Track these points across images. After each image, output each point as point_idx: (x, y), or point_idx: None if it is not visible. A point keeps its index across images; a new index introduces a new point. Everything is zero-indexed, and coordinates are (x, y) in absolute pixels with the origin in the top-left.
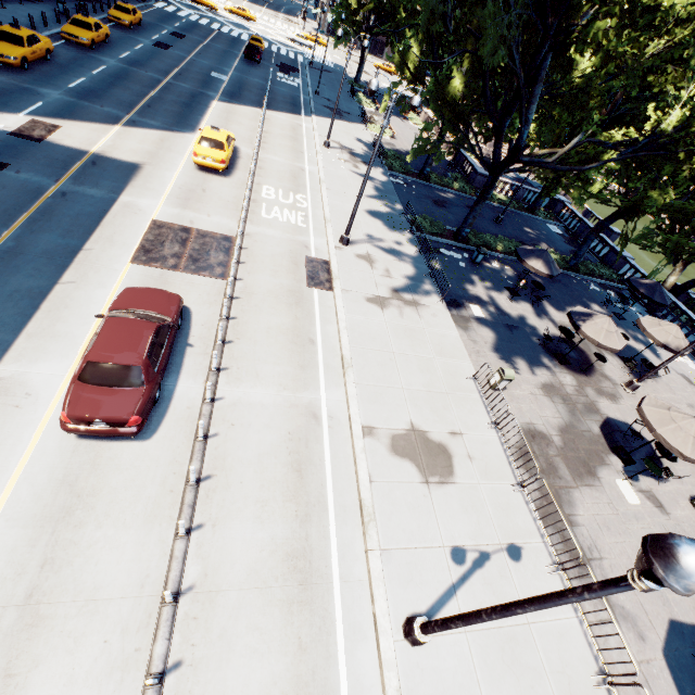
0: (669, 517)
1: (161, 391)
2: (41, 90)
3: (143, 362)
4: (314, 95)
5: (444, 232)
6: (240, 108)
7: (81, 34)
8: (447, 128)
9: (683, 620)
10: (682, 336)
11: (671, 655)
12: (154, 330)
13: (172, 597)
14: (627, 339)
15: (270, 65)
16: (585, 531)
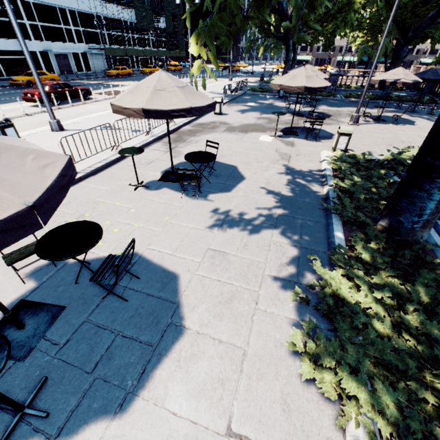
0: (292, 147)
1: (62, 105)
2: (117, 79)
3: (50, 84)
4: (250, 75)
5: (267, 90)
6: (197, 79)
7: (146, 70)
8: (259, 31)
9: (223, 162)
10: (406, 73)
11: (187, 164)
12: (63, 82)
13: (3, 113)
14: (370, 99)
15: (236, 73)
16: (199, 138)
